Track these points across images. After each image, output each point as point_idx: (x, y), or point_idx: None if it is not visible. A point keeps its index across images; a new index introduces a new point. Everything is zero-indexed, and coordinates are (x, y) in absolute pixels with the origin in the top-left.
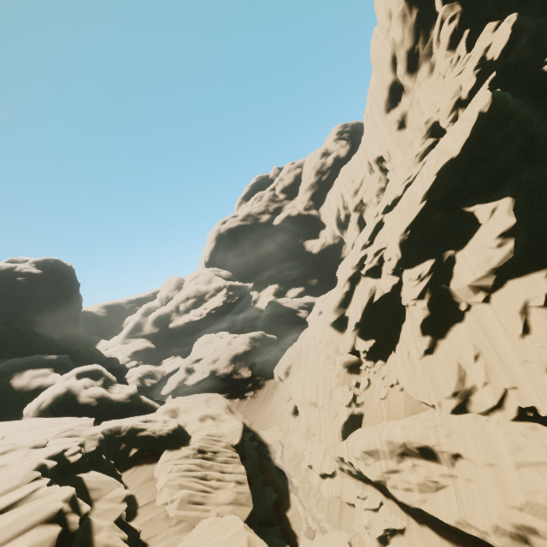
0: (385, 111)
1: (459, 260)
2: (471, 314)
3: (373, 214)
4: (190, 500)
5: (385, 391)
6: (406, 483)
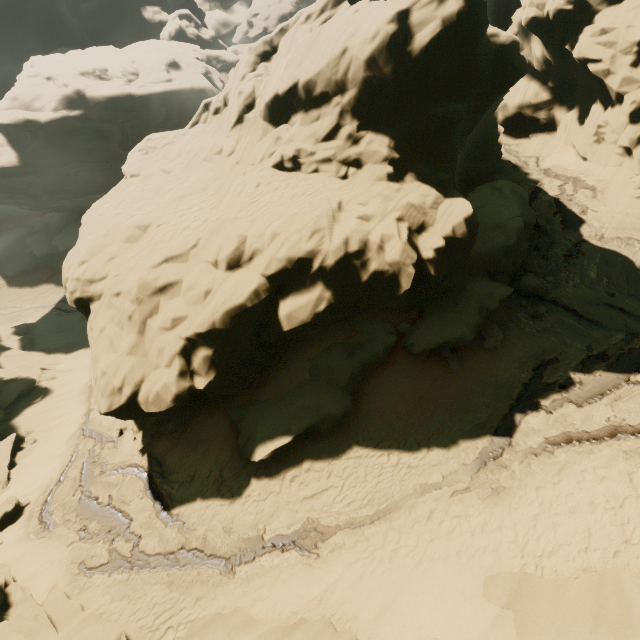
0: None
1: None
2: None
3: None
4: None
5: None
6: None
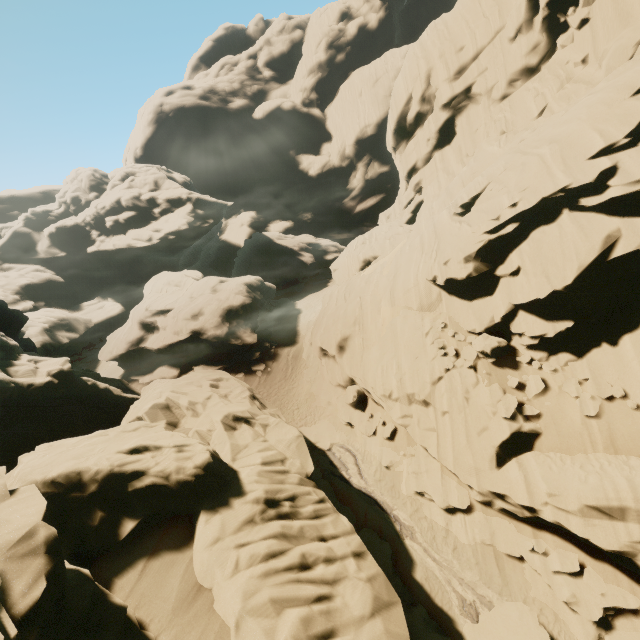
0: None
1: None
2: None
3: (627, 87)
4: (309, 636)
5: (598, 405)
6: None
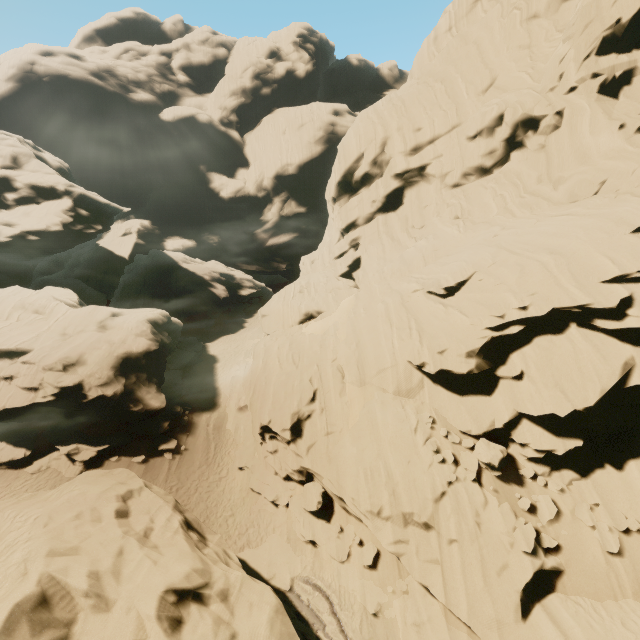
0: (601, 48)
1: None
2: None
3: (626, 223)
4: None
5: (618, 539)
6: None
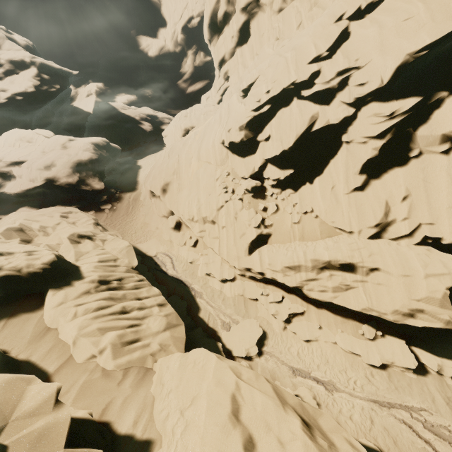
0: None
1: (448, 105)
2: (419, 161)
3: (333, 16)
4: (122, 342)
5: (299, 217)
6: (323, 287)
